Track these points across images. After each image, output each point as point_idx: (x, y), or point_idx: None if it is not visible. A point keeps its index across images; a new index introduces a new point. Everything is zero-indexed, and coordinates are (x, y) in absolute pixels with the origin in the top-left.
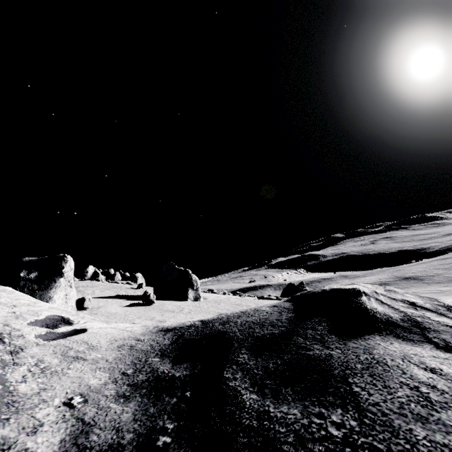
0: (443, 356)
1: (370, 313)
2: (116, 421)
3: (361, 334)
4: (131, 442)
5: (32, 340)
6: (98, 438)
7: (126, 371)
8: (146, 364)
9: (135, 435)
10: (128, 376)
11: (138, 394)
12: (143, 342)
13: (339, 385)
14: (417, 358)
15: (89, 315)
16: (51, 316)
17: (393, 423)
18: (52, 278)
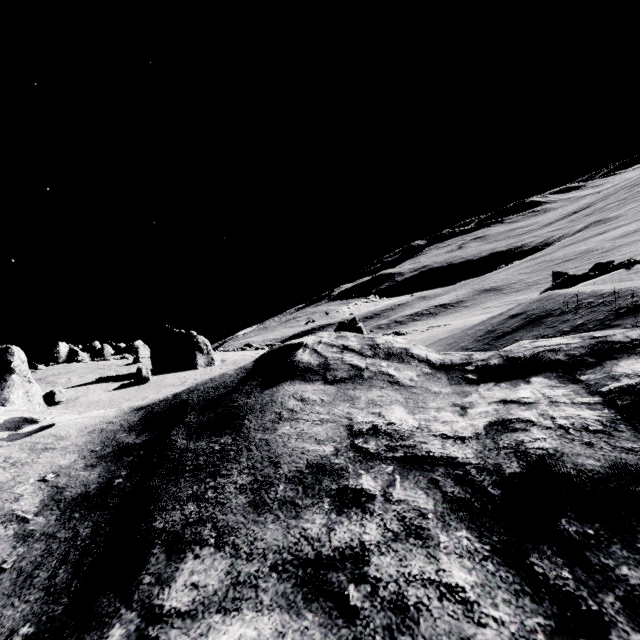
0: (322, 388)
1: (295, 364)
2: (84, 481)
3: (280, 382)
4: (95, 488)
5: None
6: (71, 493)
7: (94, 449)
8: (114, 440)
9: (99, 484)
10: (97, 452)
11: (104, 461)
12: (114, 424)
13: (238, 422)
14: (301, 393)
15: (64, 409)
16: (10, 419)
17: (250, 435)
18: (0, 377)
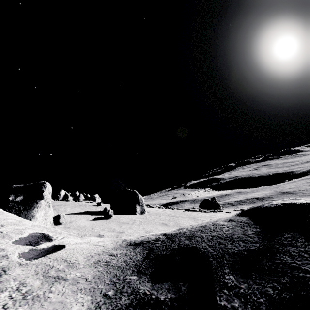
0: None
1: None
2: None
3: None
4: None
5: (15, 260)
6: None
7: (106, 292)
8: (125, 284)
9: None
10: (111, 299)
11: None
12: (117, 258)
13: None
14: None
15: (64, 229)
16: (33, 233)
17: None
18: (34, 200)
